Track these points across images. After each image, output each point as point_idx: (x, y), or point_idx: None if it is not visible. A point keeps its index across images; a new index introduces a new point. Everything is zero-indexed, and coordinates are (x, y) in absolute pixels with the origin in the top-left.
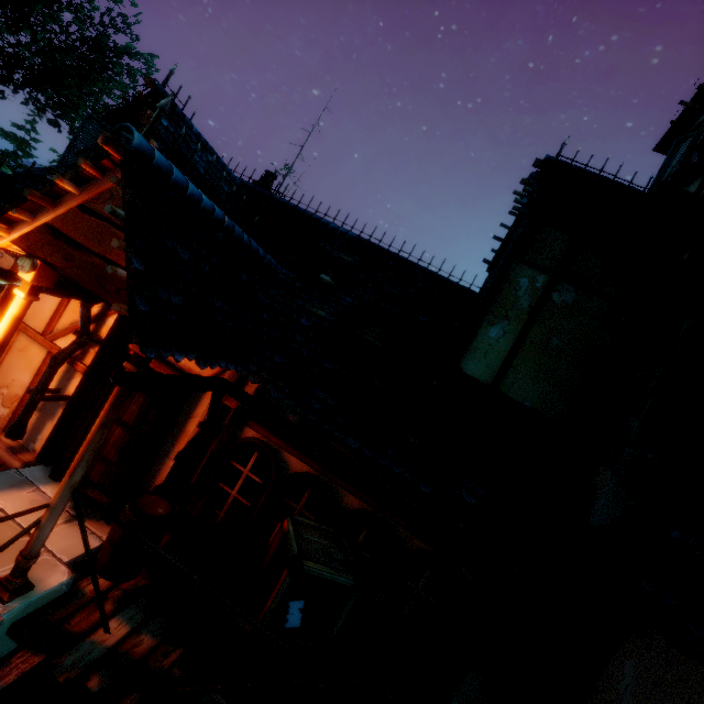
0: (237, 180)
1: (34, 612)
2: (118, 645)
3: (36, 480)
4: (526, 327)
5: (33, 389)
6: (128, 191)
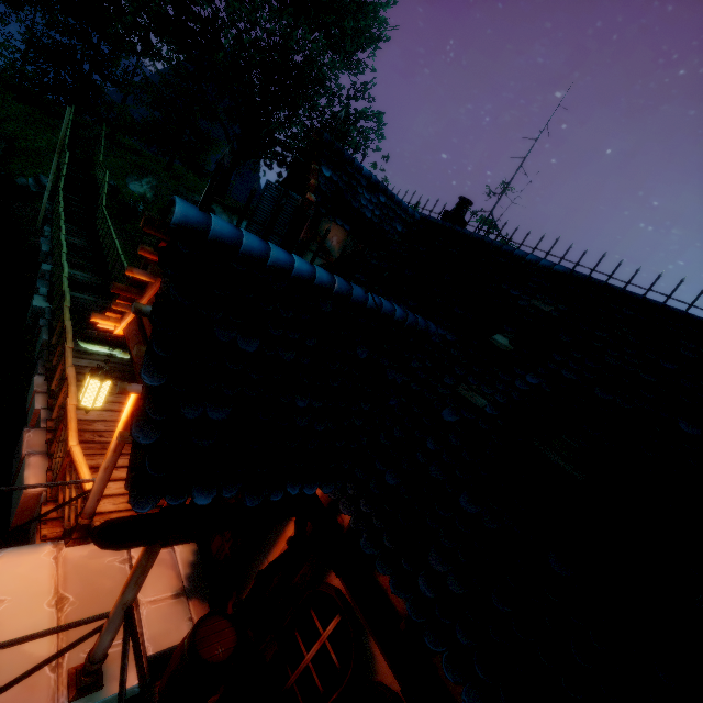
0: (415, 216)
1: None
2: None
3: None
4: None
5: None
6: (164, 281)
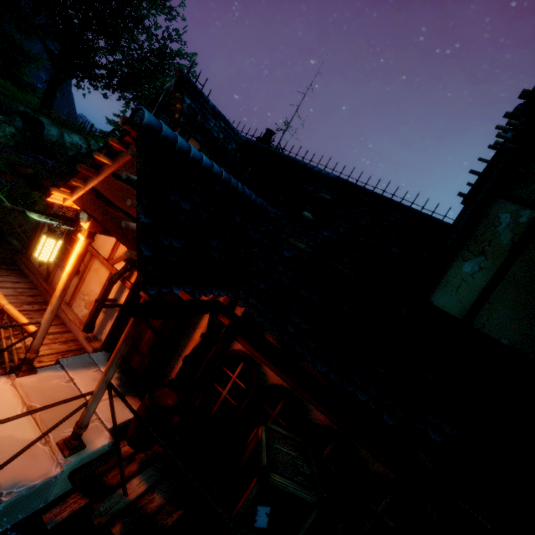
0: (242, 139)
1: (86, 464)
2: (137, 499)
3: (99, 362)
4: (506, 263)
5: (99, 300)
6: (140, 160)
